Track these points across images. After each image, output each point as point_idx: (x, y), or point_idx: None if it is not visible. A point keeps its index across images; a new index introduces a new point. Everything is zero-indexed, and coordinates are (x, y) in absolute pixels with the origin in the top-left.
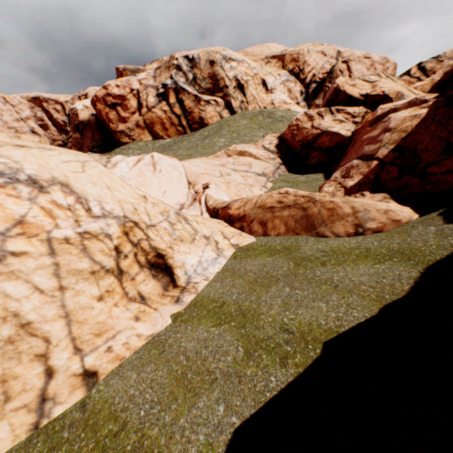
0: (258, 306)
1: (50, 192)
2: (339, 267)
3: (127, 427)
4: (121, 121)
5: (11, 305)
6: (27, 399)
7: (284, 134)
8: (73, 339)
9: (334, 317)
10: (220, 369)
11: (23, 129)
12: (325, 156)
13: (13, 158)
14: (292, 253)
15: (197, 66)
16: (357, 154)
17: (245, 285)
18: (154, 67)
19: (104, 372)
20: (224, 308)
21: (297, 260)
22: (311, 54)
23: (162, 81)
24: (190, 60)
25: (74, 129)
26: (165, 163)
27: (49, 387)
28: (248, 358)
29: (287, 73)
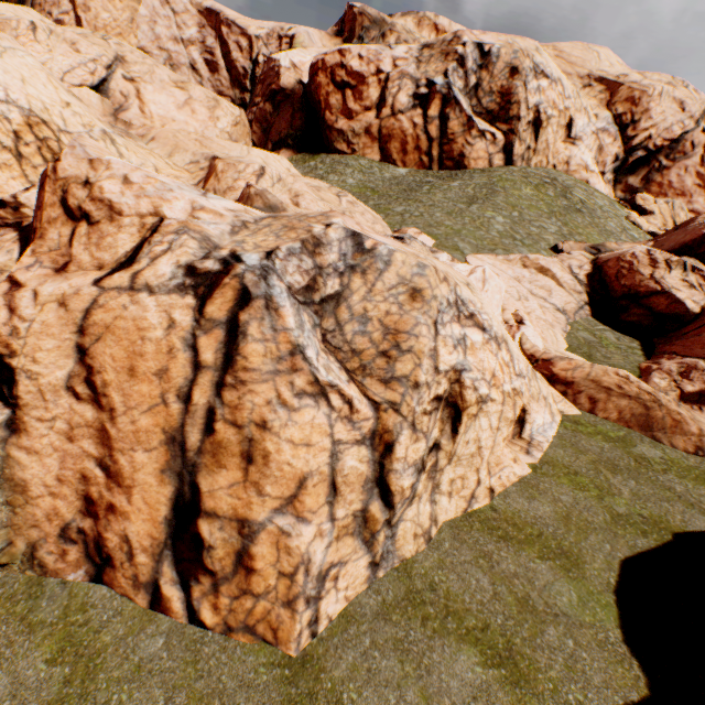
0: (609, 486)
1: (501, 349)
2: (679, 481)
3: (543, 534)
4: (344, 114)
5: (479, 433)
6: (466, 493)
7: (604, 265)
8: (487, 463)
9: (679, 519)
10: (596, 522)
11: (180, 59)
12: (649, 320)
13: (489, 315)
14: (629, 447)
15: (488, 68)
16: (704, 352)
17: (589, 462)
18: (407, 25)
19: (496, 492)
20: (578, 477)
21: (636, 457)
22: (662, 99)
23: (429, 73)
24: (483, 54)
25: (267, 95)
26: (493, 282)
27: (476, 490)
28: (615, 523)
29: (609, 118)
